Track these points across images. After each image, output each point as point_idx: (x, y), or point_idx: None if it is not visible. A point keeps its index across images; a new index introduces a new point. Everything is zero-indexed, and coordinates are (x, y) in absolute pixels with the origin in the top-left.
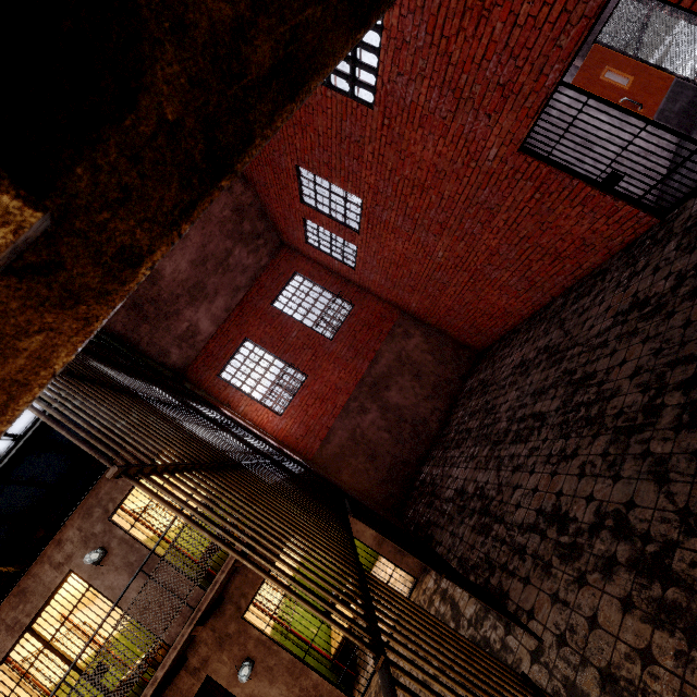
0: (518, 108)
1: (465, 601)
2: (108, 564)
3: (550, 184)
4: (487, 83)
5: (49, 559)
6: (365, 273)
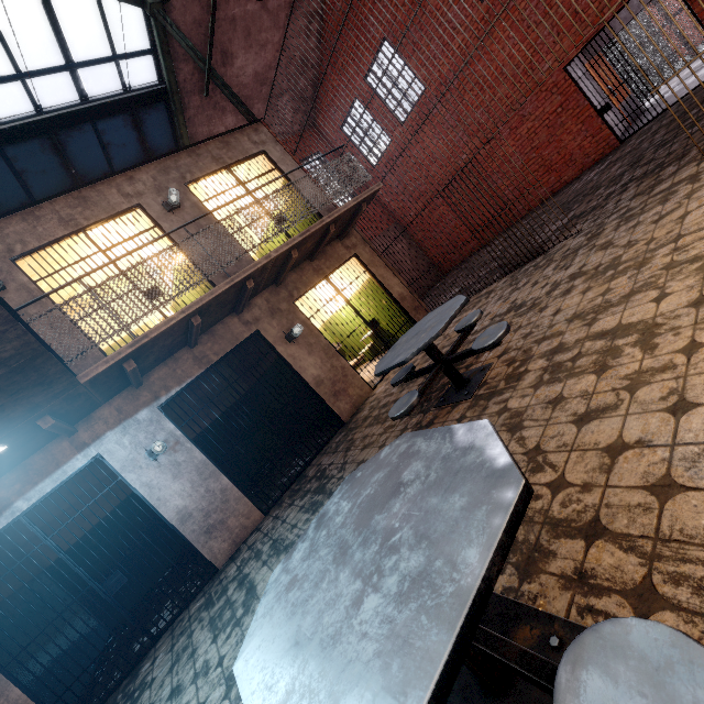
0: (578, 34)
1: (495, 285)
2: (178, 216)
3: (571, 102)
4: (569, 8)
5: (117, 186)
6: (383, 173)
